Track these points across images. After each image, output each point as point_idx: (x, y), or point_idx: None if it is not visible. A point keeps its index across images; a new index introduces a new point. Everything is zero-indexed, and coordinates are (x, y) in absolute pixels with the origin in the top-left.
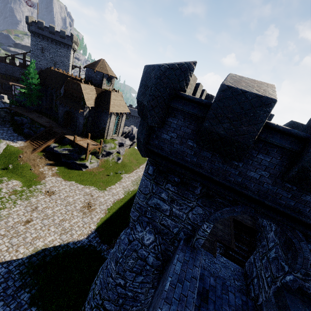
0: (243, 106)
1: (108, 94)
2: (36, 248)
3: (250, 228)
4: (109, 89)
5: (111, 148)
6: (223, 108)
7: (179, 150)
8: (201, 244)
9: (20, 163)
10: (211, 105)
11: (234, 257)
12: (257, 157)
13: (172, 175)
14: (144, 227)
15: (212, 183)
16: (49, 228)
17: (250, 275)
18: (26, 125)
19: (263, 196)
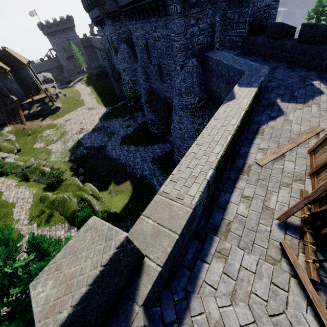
0: None
1: (4, 52)
2: (97, 119)
3: None
4: None
5: (54, 91)
6: None
7: (112, 7)
8: None
9: (30, 129)
10: None
11: None
12: None
13: (115, 19)
14: (121, 44)
15: None
16: (91, 117)
17: None
18: None
19: None
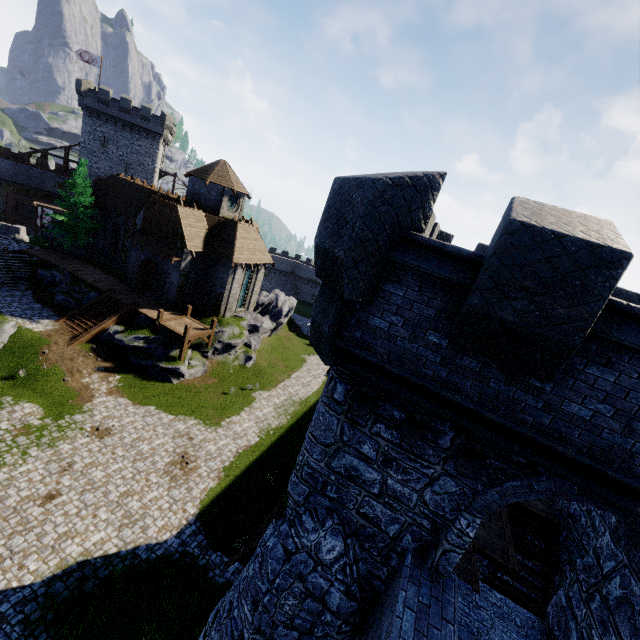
0: (557, 265)
1: (231, 226)
2: (65, 559)
3: (544, 518)
4: (234, 218)
5: (232, 337)
6: (514, 268)
7: (407, 352)
8: (454, 565)
9: (42, 366)
10: (479, 259)
11: (515, 589)
12: (586, 371)
13: (387, 404)
14: (320, 519)
15: (482, 427)
16: (97, 513)
17: (564, 638)
18: (61, 287)
19: (601, 458)
